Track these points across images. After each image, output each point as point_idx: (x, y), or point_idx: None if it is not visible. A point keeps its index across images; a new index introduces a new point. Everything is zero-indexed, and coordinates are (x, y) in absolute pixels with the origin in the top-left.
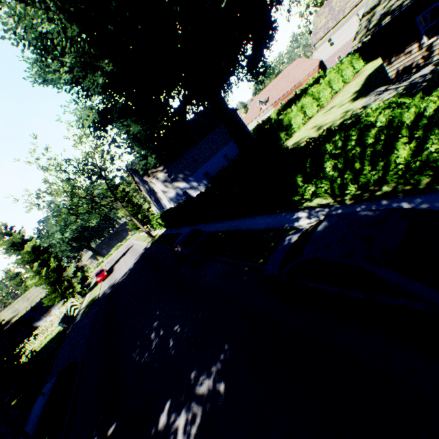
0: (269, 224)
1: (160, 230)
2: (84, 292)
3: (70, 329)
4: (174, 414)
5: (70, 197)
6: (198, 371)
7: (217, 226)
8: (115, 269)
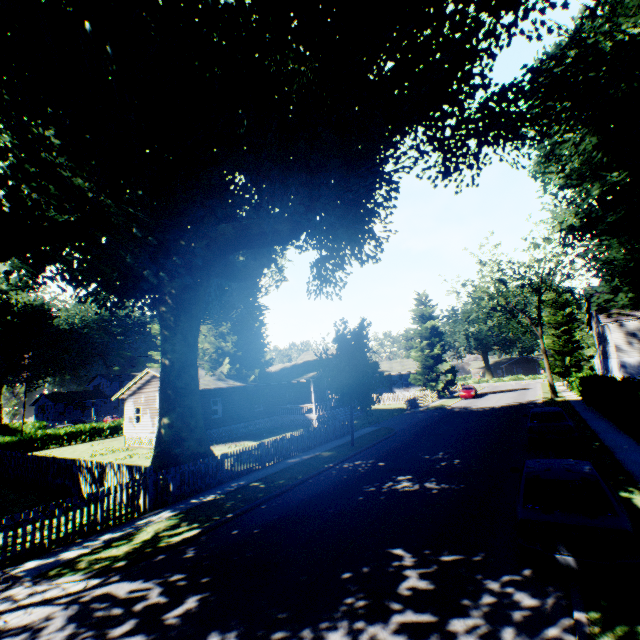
0: (639, 471)
1: (574, 394)
2: (441, 394)
3: (408, 411)
4: (406, 480)
5: (489, 298)
6: (435, 480)
7: (613, 436)
8: (484, 397)
